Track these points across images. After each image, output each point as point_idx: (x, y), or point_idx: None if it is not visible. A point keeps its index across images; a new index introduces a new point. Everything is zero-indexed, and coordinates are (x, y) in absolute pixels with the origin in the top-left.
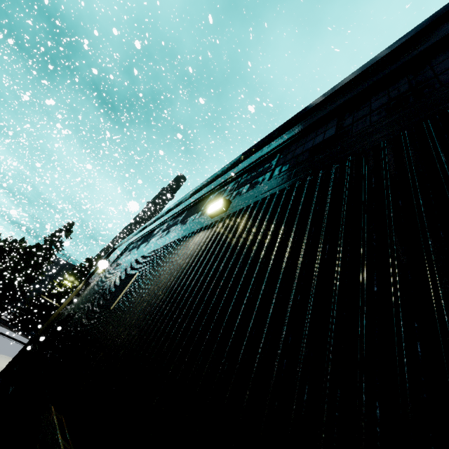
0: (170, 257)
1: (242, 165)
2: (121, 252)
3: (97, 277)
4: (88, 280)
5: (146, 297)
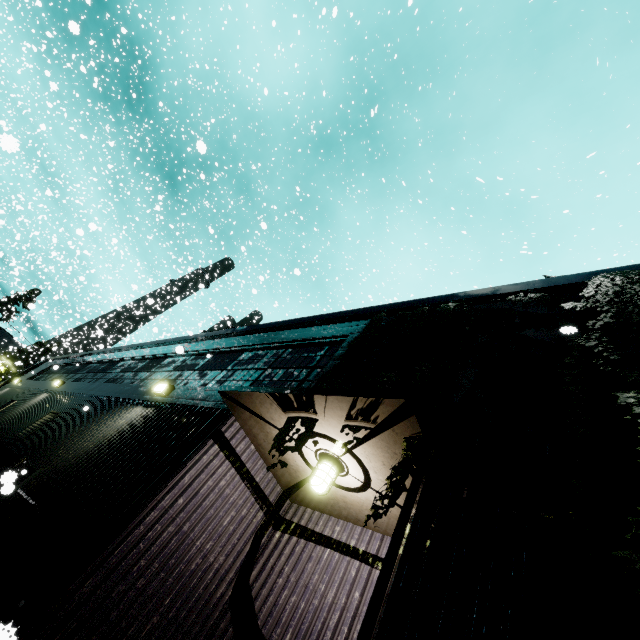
0: (29, 399)
1: (105, 356)
2: (42, 371)
3: (11, 386)
4: (6, 385)
5: (1, 417)
